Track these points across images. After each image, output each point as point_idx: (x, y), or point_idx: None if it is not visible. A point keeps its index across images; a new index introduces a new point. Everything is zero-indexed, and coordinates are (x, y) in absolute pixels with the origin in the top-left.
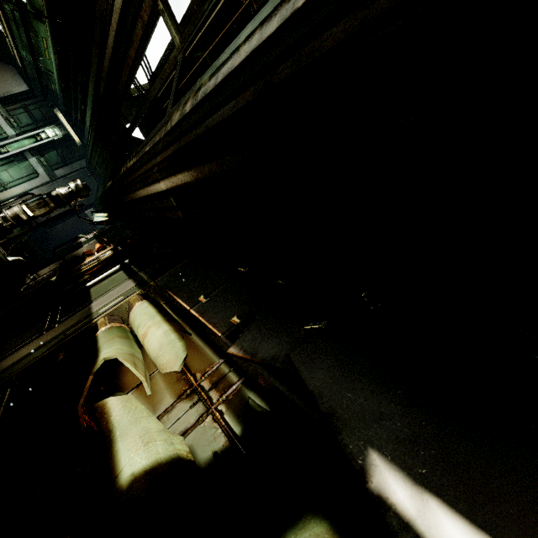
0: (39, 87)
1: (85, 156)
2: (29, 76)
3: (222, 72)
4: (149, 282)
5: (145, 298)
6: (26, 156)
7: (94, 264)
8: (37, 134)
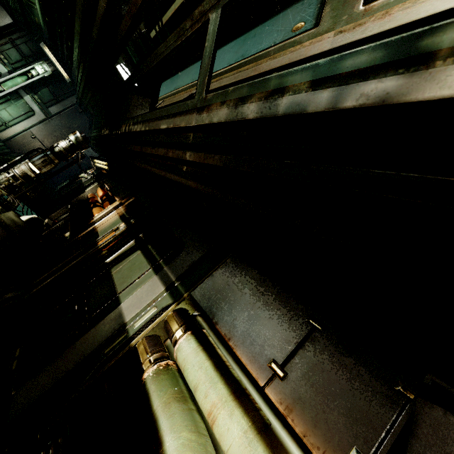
0: (22, 19)
1: (75, 93)
2: (12, 8)
3: (359, 91)
4: (181, 291)
5: (185, 322)
6: (21, 94)
7: (110, 239)
8: (27, 70)
